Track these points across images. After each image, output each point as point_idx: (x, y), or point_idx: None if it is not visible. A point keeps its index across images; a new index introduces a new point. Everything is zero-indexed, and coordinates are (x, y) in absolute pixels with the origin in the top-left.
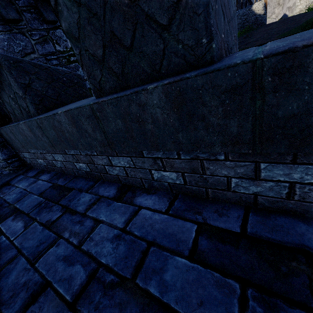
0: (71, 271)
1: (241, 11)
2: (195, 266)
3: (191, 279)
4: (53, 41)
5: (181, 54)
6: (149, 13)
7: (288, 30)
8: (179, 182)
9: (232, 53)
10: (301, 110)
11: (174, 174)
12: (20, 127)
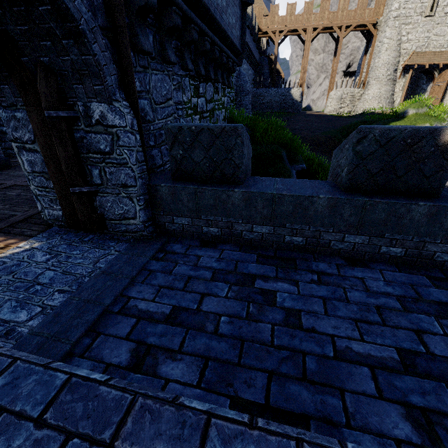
0: (381, 301)
1: (280, 91)
2: (441, 290)
3: (445, 295)
4: (182, 90)
5: (427, 189)
6: (422, 169)
7: (329, 129)
8: (400, 254)
9: None
10: None
11: (400, 249)
12: (229, 193)
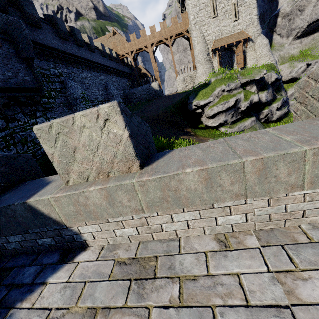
0: None
1: (144, 87)
2: None
3: None
4: None
5: None
6: None
7: (168, 105)
8: None
9: (24, 181)
10: (1, 221)
11: None
12: None
